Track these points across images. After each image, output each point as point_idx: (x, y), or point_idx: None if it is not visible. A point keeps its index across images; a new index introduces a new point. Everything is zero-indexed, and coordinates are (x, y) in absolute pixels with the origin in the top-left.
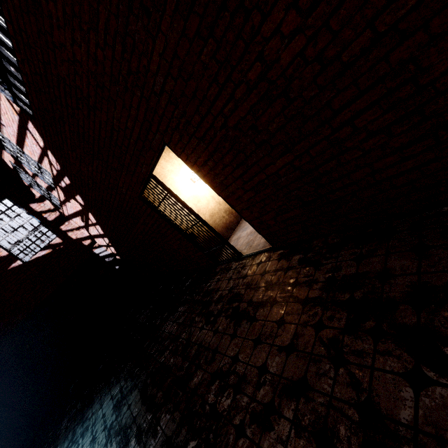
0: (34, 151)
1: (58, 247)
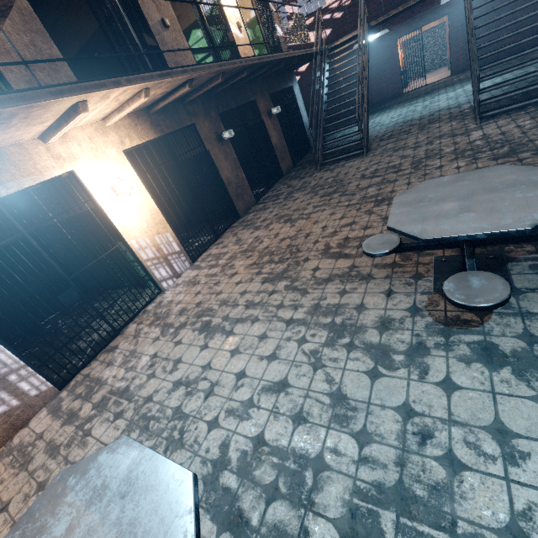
0: None
1: None
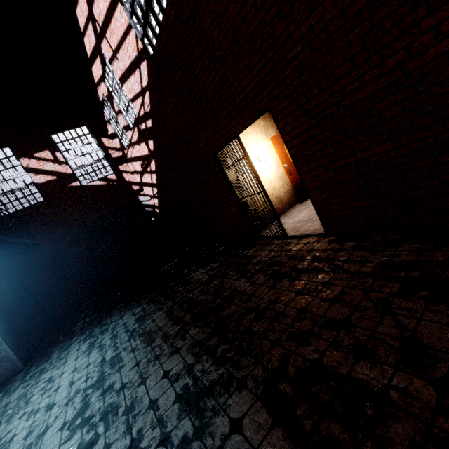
0: (133, 89)
1: (112, 182)
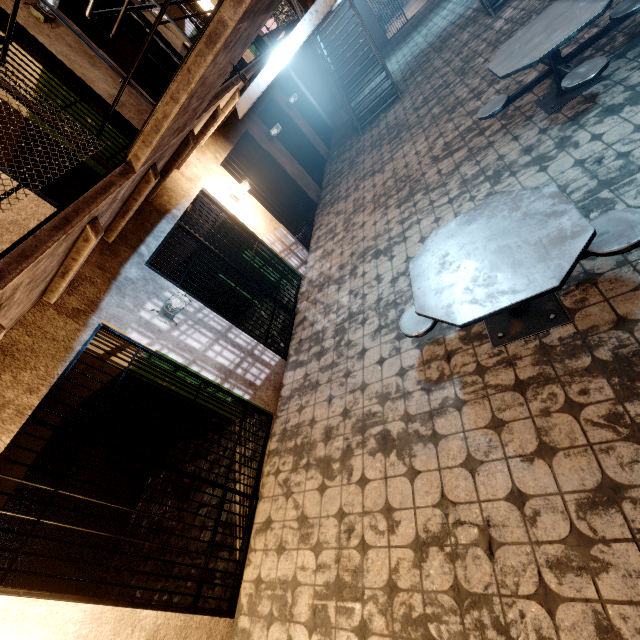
0: None
1: None
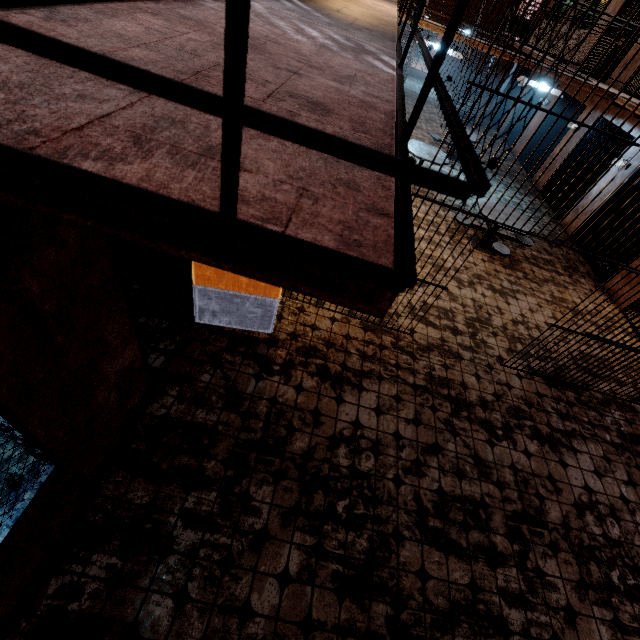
0: None
1: None
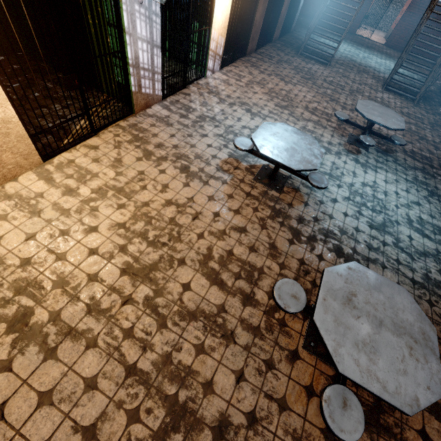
0: None
1: None
